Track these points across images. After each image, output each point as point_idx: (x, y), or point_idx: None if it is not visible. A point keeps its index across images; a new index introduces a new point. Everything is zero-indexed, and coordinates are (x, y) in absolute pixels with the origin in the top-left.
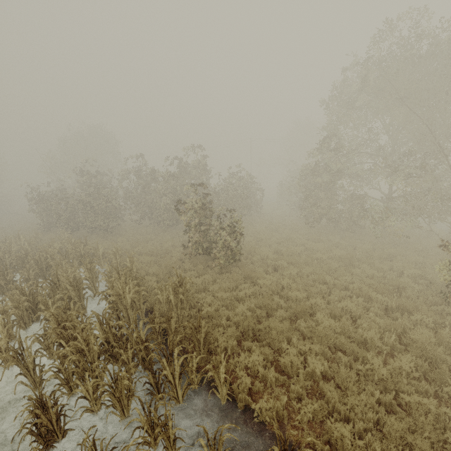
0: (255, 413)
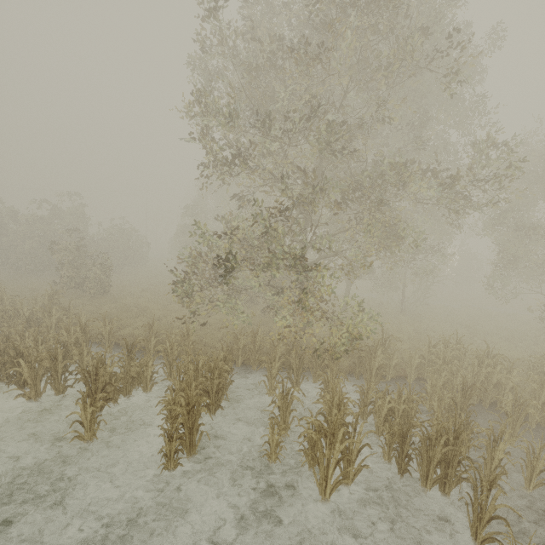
0: (100, 336)
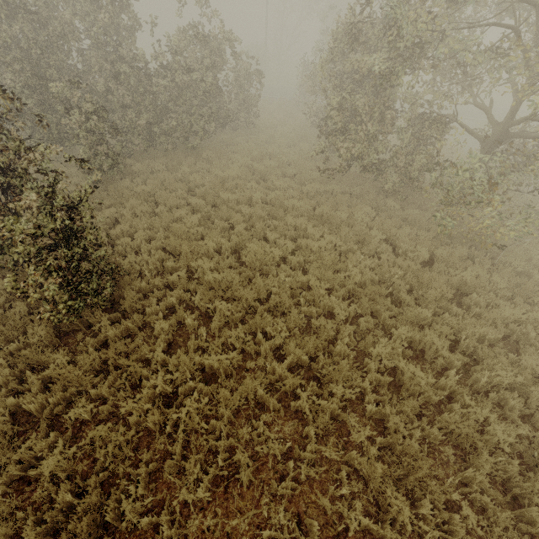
0: None
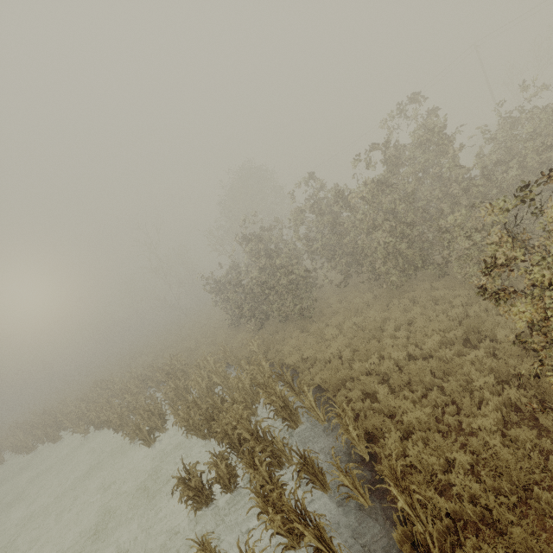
0: None
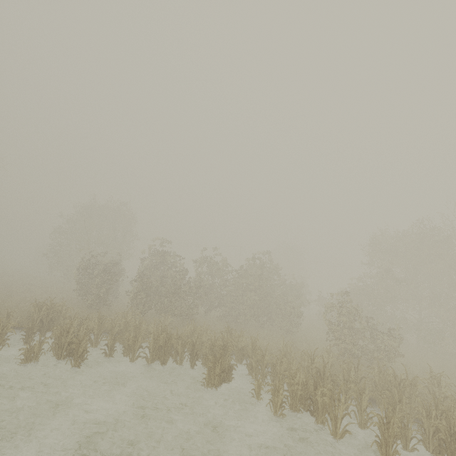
0: None
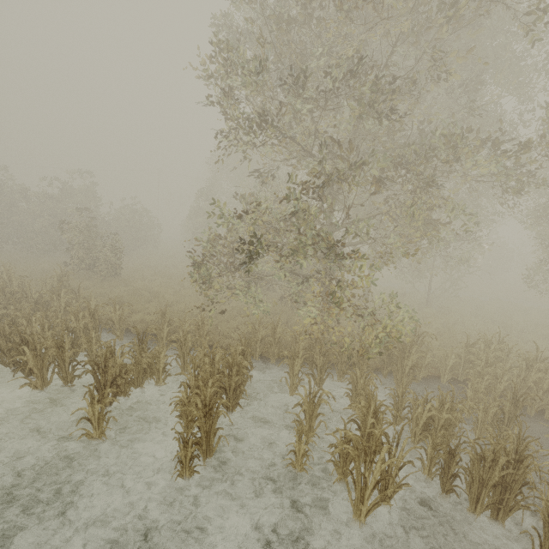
0: (110, 321)
